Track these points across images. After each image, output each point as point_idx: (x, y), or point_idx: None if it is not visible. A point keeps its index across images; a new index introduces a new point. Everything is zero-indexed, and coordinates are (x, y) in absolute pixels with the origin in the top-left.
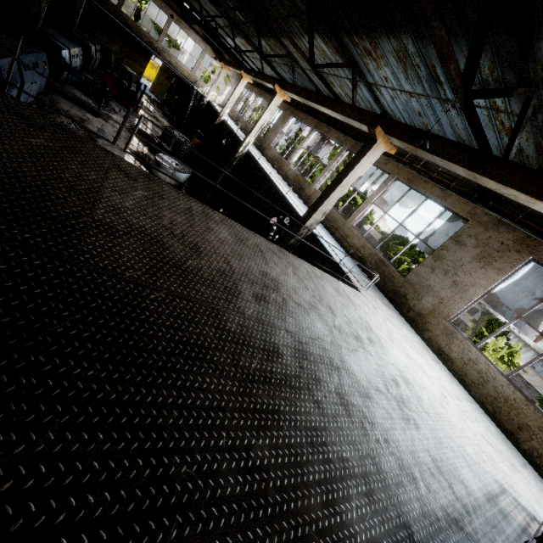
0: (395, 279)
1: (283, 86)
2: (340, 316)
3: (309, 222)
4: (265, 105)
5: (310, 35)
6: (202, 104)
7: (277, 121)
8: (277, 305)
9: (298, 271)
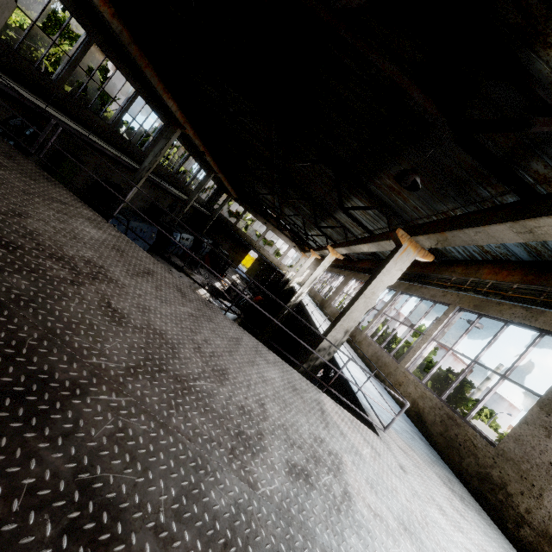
0: (479, 450)
1: (335, 246)
2: (239, 393)
3: (326, 341)
4: (333, 276)
5: (337, 186)
6: (282, 281)
7: (340, 285)
8: (29, 265)
9: (209, 322)
